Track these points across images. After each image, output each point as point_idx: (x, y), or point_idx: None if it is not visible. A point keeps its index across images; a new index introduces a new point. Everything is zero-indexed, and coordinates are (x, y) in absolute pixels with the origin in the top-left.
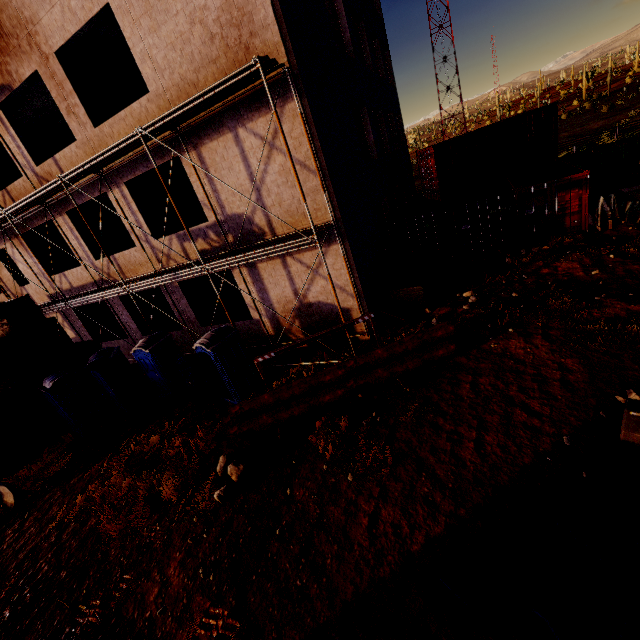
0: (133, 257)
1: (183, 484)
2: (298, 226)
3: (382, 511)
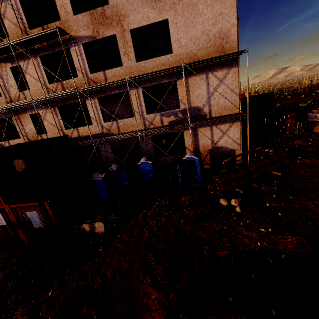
0: (129, 122)
1: (212, 209)
2: (222, 114)
3: (315, 202)
